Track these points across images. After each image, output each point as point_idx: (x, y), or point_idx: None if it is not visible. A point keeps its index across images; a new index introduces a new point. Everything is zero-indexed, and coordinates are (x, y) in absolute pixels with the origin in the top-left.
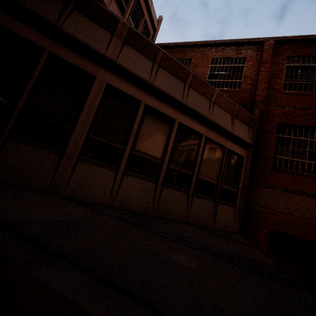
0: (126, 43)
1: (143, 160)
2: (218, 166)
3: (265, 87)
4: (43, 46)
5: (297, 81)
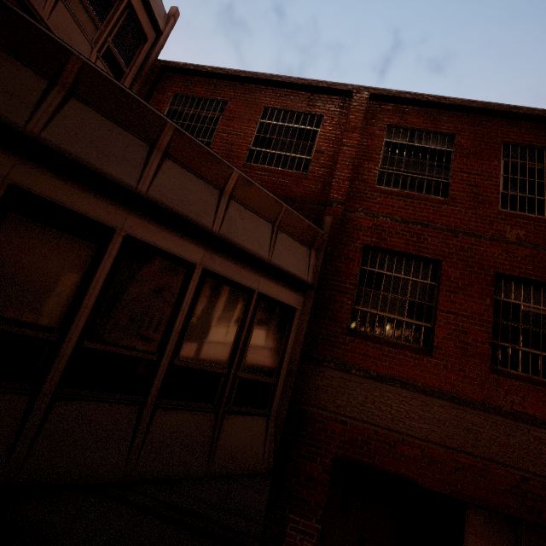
0: None
1: None
2: (232, 333)
3: (348, 175)
4: None
5: (401, 171)
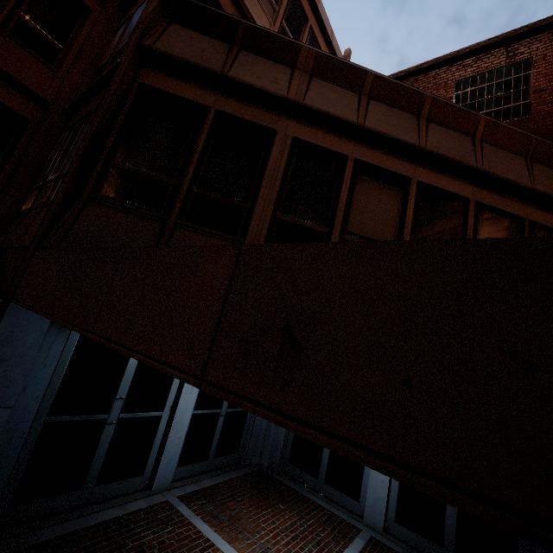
0: (314, 76)
1: None
2: None
3: None
4: (208, 104)
5: None
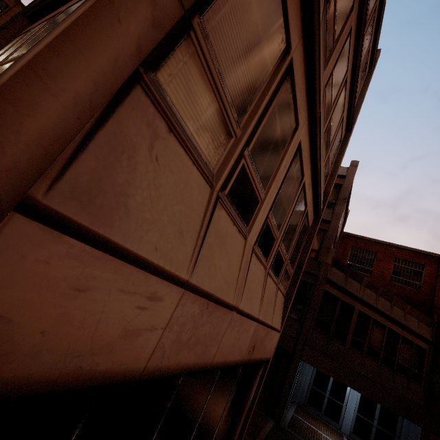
0: (365, 287)
1: (372, 350)
2: (409, 355)
3: None
4: (339, 297)
5: None
